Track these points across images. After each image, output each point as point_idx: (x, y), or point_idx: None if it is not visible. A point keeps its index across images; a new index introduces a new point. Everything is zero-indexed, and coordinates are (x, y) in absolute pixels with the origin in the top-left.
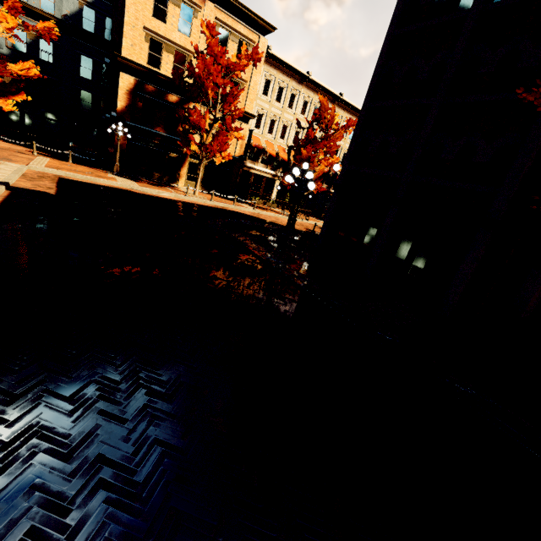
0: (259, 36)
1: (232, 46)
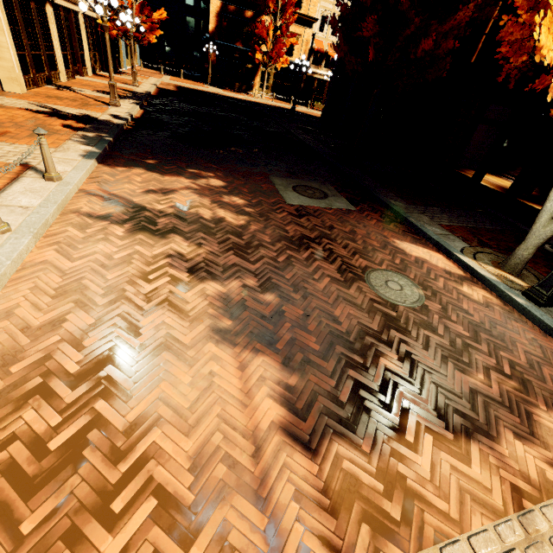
0: None
1: None
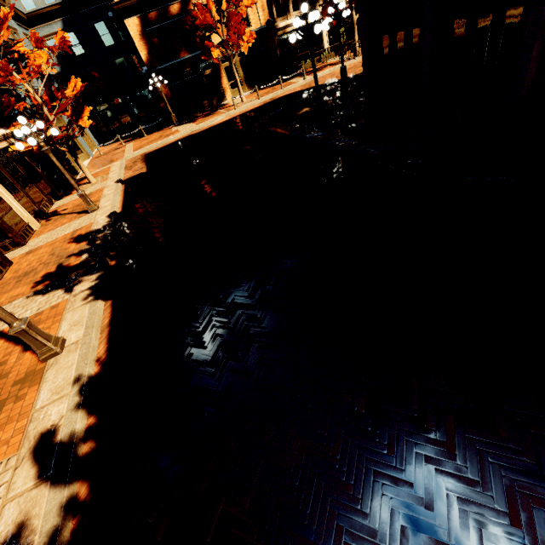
0: None
1: None
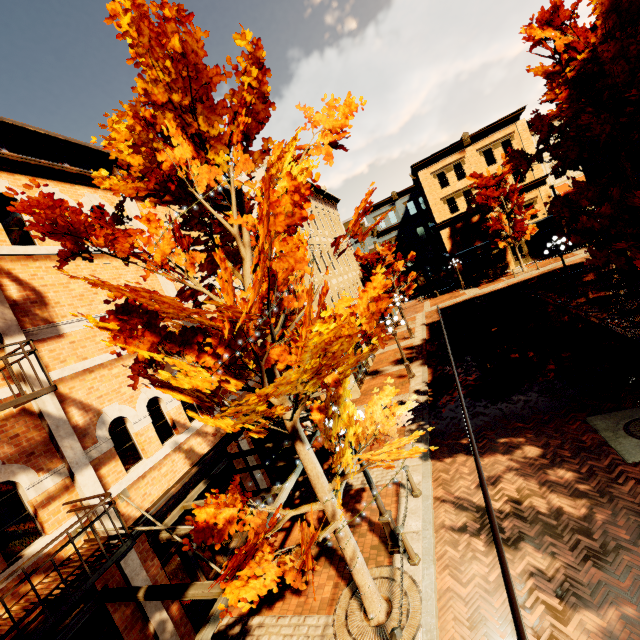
0: (515, 124)
1: (497, 151)
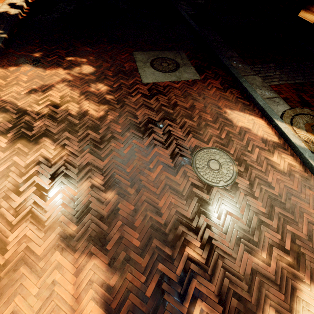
0: None
1: None
